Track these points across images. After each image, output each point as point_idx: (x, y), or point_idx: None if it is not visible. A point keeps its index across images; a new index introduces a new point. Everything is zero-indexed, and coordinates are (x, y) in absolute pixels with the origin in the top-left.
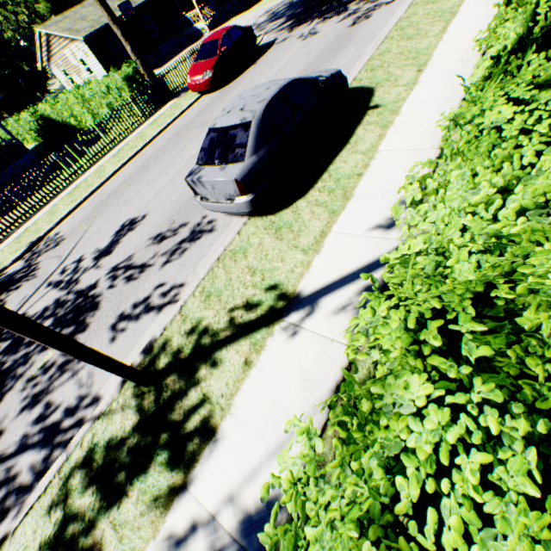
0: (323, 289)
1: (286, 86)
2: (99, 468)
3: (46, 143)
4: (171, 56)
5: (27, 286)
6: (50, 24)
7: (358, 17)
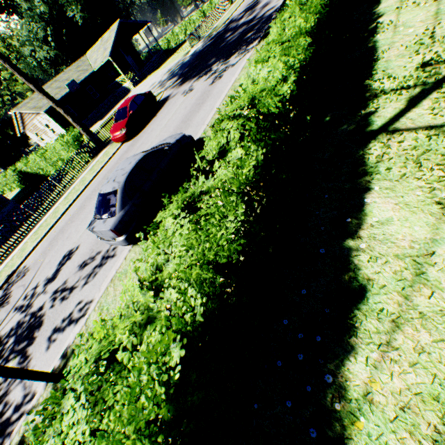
0: None
1: (141, 159)
2: None
3: (27, 188)
4: (110, 109)
5: (2, 311)
6: (21, 106)
7: (216, 77)
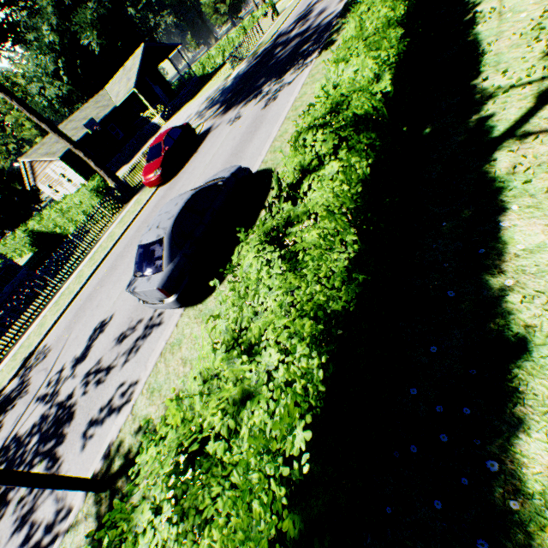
0: None
1: (190, 199)
2: None
3: (41, 251)
4: (137, 150)
5: (20, 404)
6: (31, 153)
7: (269, 99)
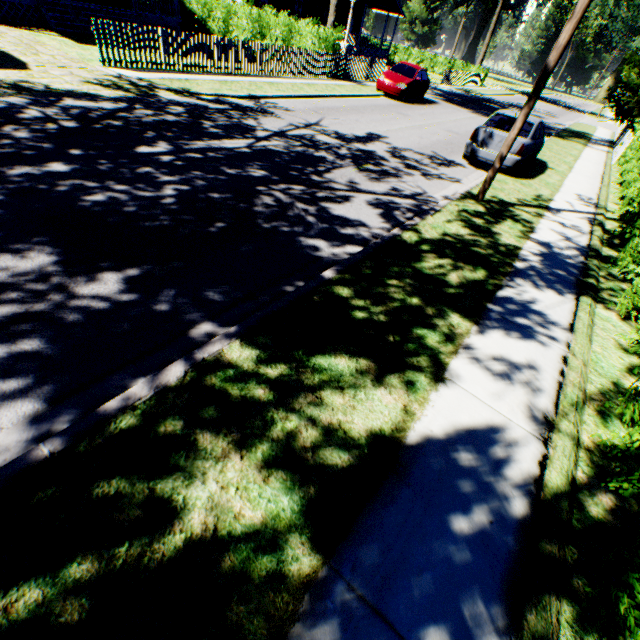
0: (564, 210)
1: (541, 123)
2: (473, 215)
3: None
4: None
5: (279, 120)
6: None
7: None
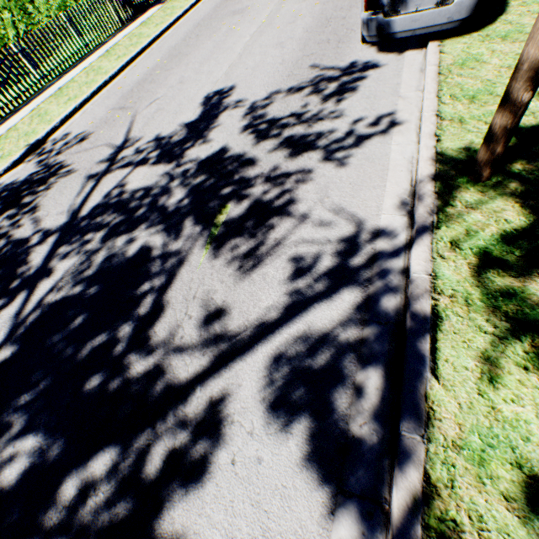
0: None
1: None
2: (517, 264)
3: None
4: None
5: (70, 180)
6: None
7: None
